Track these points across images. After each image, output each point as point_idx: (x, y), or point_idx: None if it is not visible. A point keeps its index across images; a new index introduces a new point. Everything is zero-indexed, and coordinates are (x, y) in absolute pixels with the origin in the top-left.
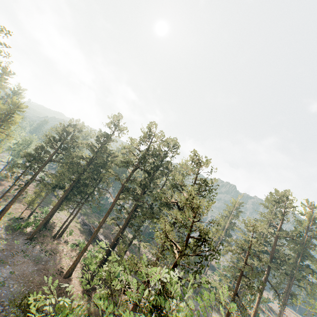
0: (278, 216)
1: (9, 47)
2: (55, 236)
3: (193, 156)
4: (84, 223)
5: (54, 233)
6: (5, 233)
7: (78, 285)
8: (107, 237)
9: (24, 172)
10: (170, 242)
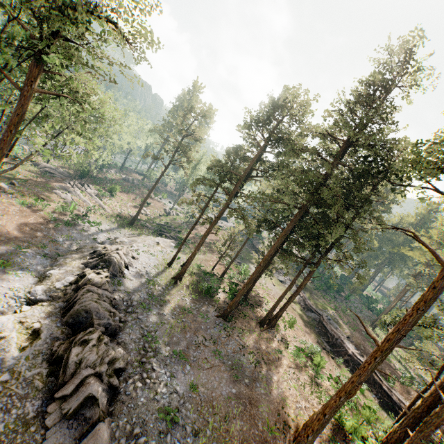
0: None
1: None
2: (263, 322)
3: None
4: (308, 305)
5: (260, 314)
6: (190, 295)
7: None
8: (364, 353)
9: (212, 195)
10: None
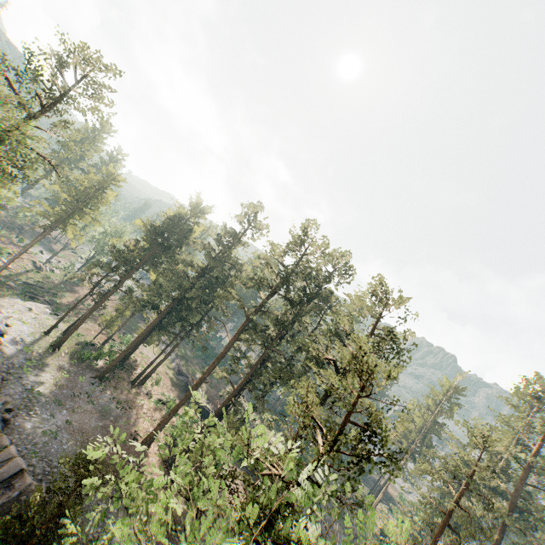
0: (536, 427)
1: (115, 91)
2: (134, 381)
3: (374, 285)
4: (180, 371)
5: (134, 376)
6: (69, 361)
7: (156, 465)
8: (211, 402)
9: (106, 275)
10: (309, 420)
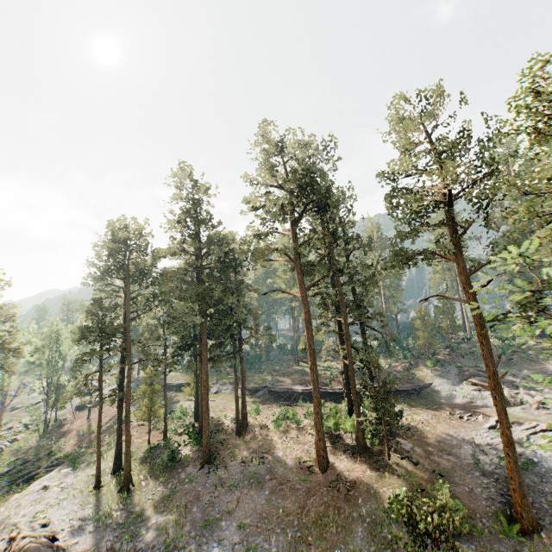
0: None
1: None
2: (239, 431)
3: (390, 115)
4: (252, 389)
5: (230, 429)
6: (158, 483)
7: (353, 465)
8: (306, 383)
9: (101, 366)
10: None
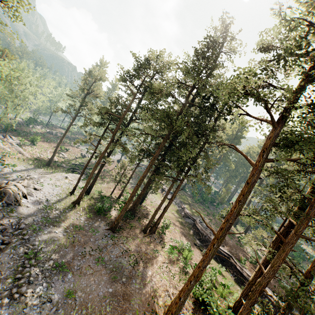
0: None
1: None
2: (145, 230)
3: None
4: (186, 214)
5: (145, 224)
6: (85, 215)
7: None
8: (224, 243)
9: (102, 135)
10: None
